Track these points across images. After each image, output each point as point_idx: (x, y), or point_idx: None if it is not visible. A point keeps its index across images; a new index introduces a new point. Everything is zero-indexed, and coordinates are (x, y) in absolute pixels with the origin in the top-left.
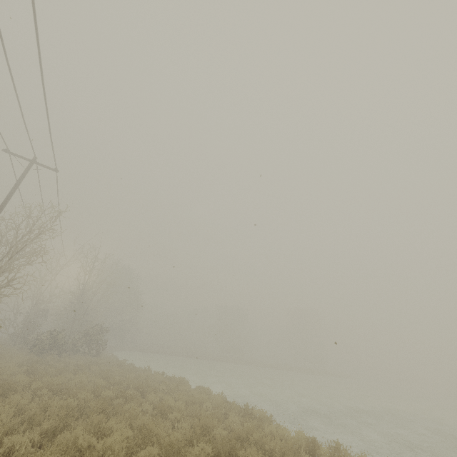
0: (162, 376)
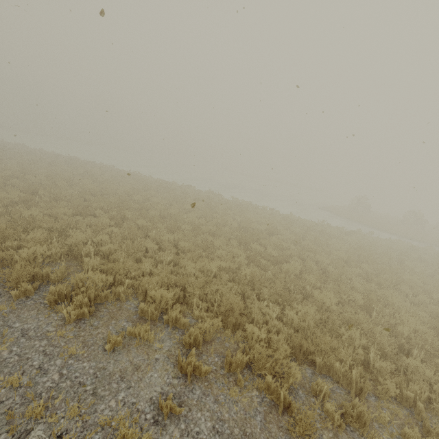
0: (6, 141)
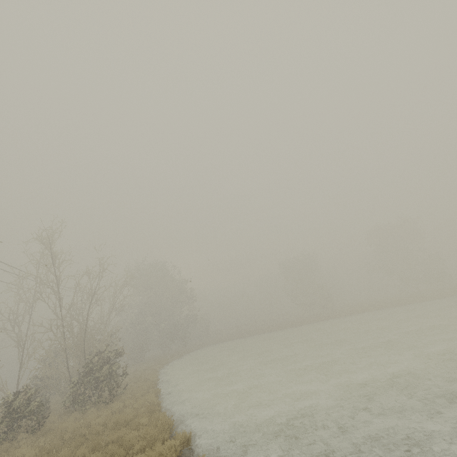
0: None
